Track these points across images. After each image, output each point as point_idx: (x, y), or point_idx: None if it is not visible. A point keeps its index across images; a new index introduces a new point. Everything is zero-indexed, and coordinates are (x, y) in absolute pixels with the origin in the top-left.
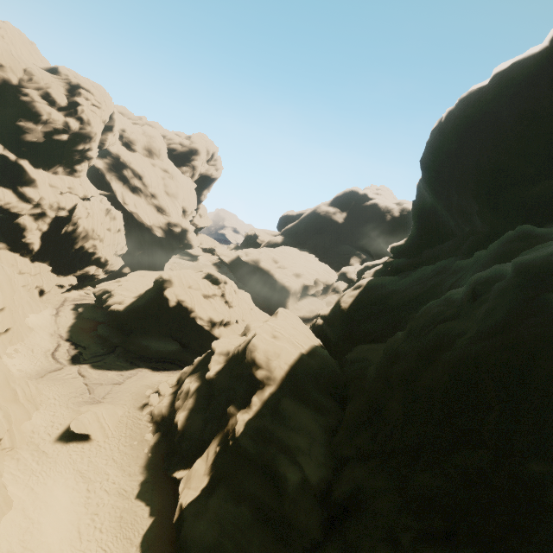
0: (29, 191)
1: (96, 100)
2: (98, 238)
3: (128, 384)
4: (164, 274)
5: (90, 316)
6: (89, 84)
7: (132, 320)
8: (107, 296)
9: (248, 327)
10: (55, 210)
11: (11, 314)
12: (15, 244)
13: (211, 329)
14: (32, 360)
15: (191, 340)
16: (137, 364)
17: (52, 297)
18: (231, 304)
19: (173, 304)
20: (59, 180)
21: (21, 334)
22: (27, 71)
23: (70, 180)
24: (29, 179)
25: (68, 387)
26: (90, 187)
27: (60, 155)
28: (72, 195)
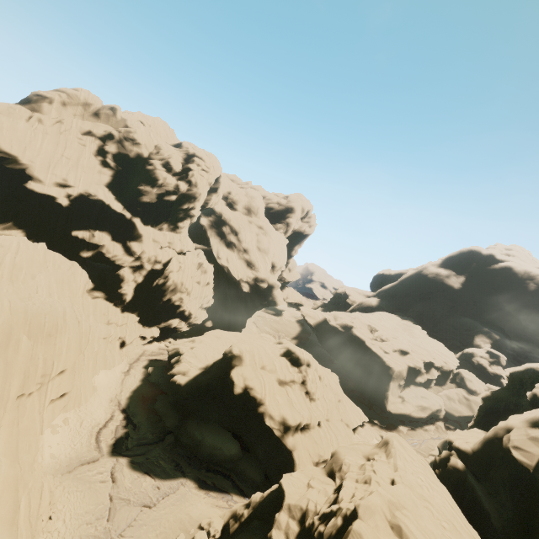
0: (135, 245)
1: (206, 166)
2: (186, 292)
3: (160, 508)
4: (235, 347)
5: (155, 380)
6: (203, 153)
7: (192, 398)
8: (175, 361)
9: (337, 457)
10: (152, 263)
11: (73, 375)
12: (113, 293)
13: (282, 435)
14: (74, 439)
15: (256, 441)
16: (183, 468)
17: (131, 350)
18: (313, 396)
19: (238, 391)
20: (162, 235)
21: (80, 398)
22: (157, 146)
23: (171, 235)
24: (138, 234)
25: (89, 499)
26: (187, 242)
27: (167, 214)
28: (169, 250)
